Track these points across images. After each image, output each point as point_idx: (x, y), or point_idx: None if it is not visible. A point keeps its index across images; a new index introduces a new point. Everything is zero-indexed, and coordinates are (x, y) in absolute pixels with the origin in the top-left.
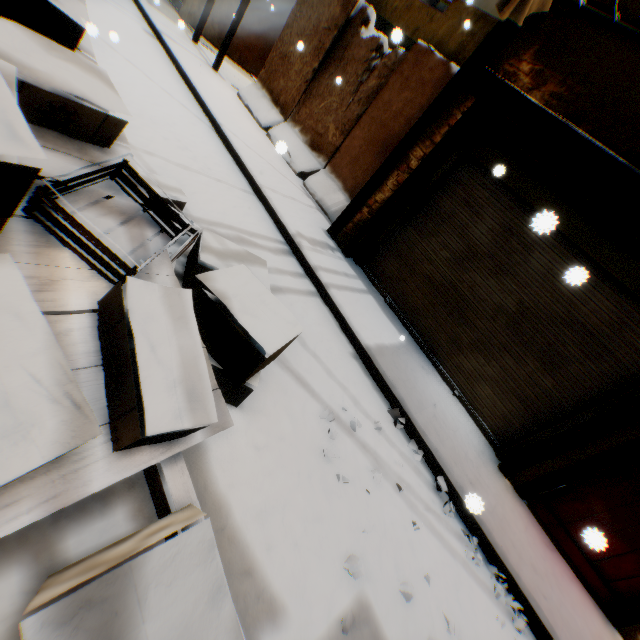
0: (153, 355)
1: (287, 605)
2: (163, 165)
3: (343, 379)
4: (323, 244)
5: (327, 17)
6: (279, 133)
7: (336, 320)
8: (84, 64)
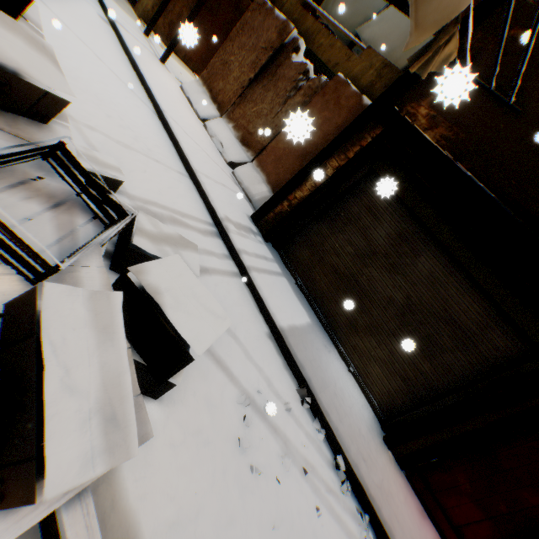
0: (67, 381)
1: None
2: (104, 141)
3: (259, 360)
4: (247, 228)
5: (265, 39)
6: (215, 126)
7: (255, 300)
8: (26, 34)
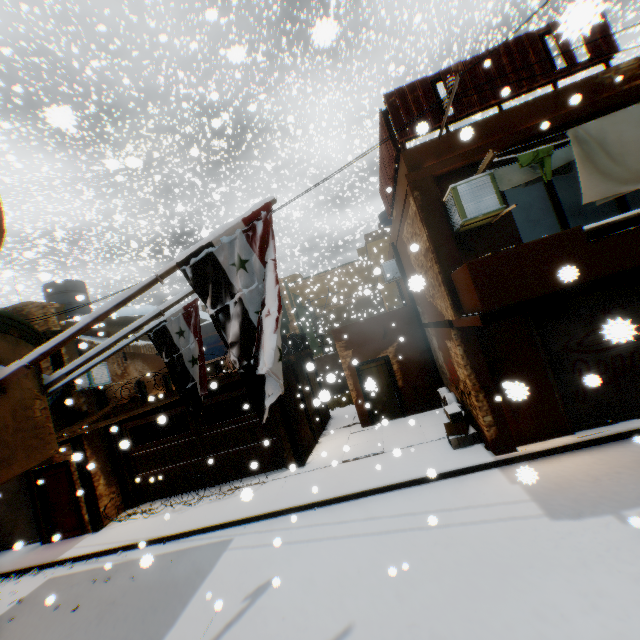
0: None
1: None
2: None
3: None
4: None
5: None
6: None
7: None
8: None
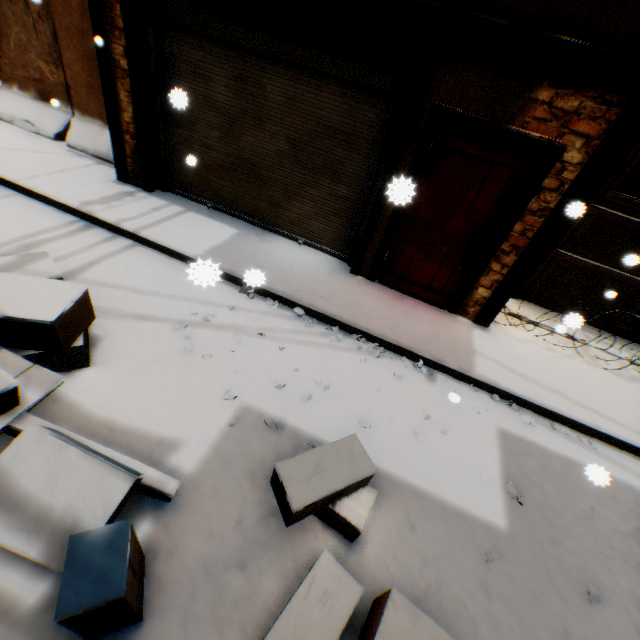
0: None
1: (183, 438)
2: None
3: (188, 294)
4: (118, 196)
5: None
6: (3, 106)
7: (165, 254)
8: None
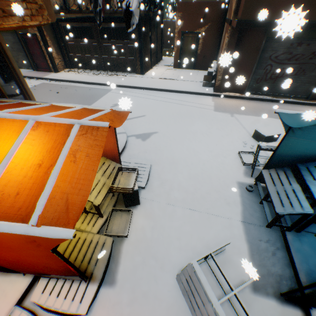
0: None
1: None
2: None
3: None
4: None
5: None
6: None
7: None
8: None
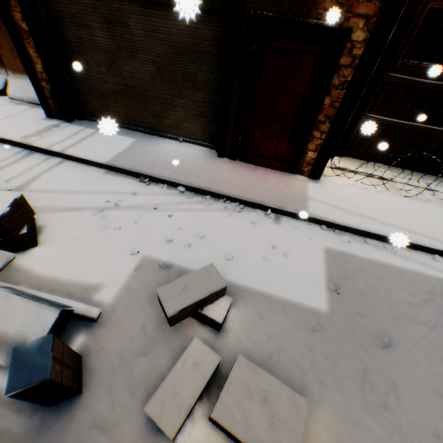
0: None
1: (103, 282)
2: None
3: (103, 189)
4: (48, 128)
5: None
6: None
7: (85, 164)
8: None
